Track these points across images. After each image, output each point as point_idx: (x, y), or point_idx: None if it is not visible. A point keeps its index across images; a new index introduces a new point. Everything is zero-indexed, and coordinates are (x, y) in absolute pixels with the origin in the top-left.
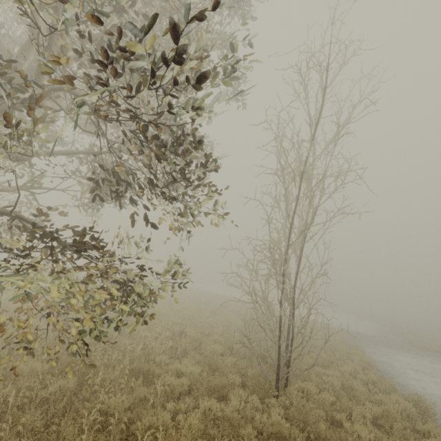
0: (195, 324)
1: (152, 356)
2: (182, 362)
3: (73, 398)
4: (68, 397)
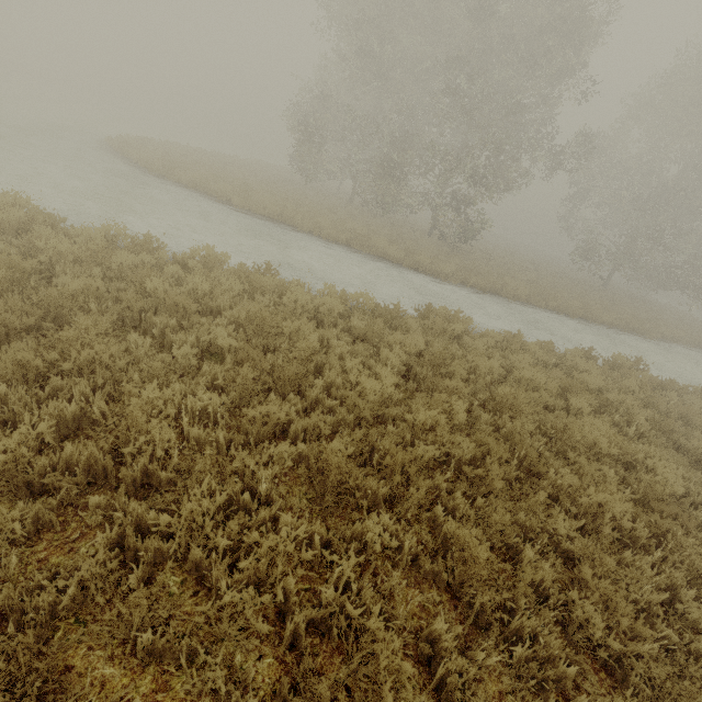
0: None
1: None
2: None
3: None
4: None
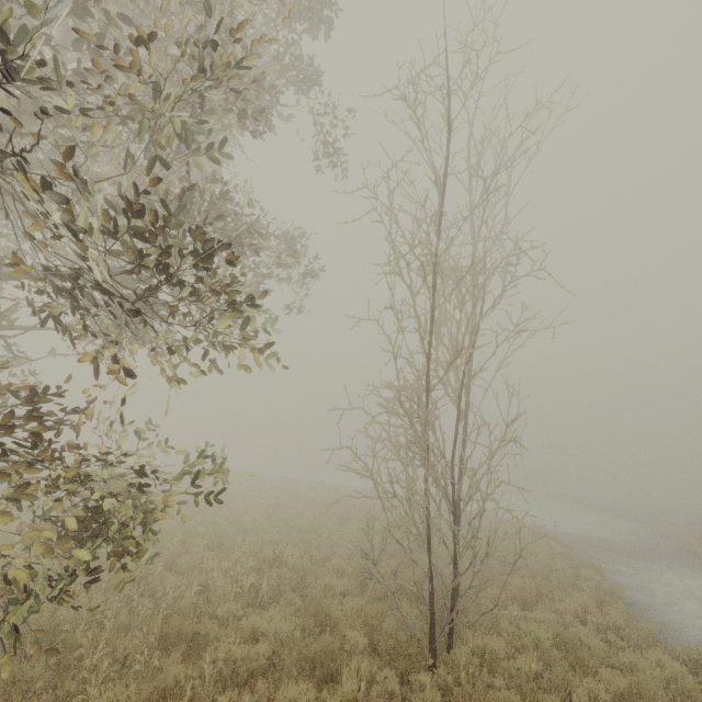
0: (307, 543)
1: (213, 605)
2: (266, 612)
3: (45, 696)
4: (41, 693)
